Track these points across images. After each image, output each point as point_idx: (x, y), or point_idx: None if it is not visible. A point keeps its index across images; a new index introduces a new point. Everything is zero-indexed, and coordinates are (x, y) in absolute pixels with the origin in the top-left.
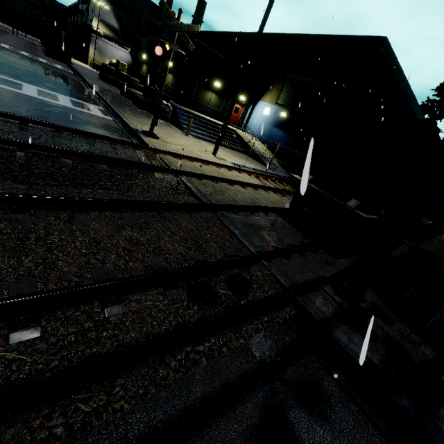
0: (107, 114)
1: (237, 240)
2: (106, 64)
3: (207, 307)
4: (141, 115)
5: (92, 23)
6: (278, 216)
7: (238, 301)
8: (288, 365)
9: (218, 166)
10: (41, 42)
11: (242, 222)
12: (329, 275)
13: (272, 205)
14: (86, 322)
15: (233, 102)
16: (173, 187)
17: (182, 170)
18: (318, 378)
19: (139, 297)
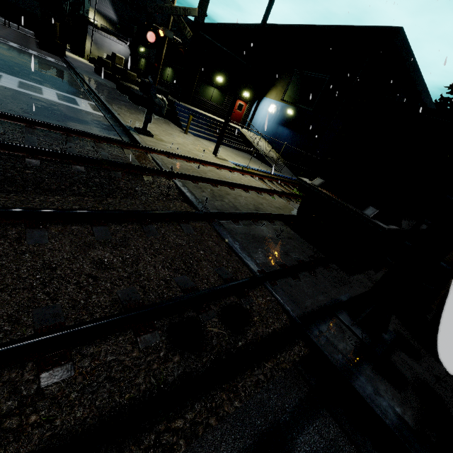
0: (98, 109)
1: (236, 256)
2: (102, 58)
3: (192, 356)
4: (137, 111)
5: (89, 15)
6: (284, 225)
7: (234, 343)
8: (298, 434)
9: (219, 167)
10: (35, 34)
11: (243, 233)
12: (346, 300)
13: (278, 211)
14: (6, 401)
15: (235, 97)
16: (163, 192)
17: (176, 172)
18: (338, 451)
19: (96, 349)
